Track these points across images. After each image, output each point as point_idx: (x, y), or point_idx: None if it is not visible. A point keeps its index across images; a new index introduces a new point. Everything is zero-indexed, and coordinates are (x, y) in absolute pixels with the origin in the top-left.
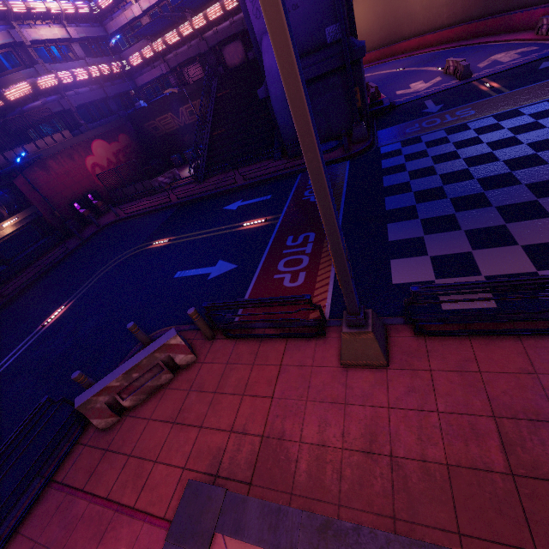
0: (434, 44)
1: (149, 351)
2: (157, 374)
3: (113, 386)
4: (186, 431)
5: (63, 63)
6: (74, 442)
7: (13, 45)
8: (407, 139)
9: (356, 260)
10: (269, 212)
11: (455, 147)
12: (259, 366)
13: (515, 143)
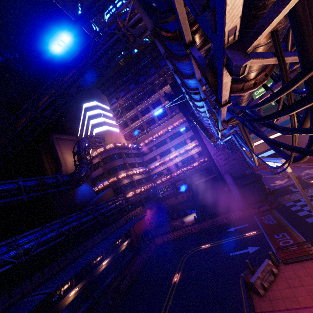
0: None
1: (264, 265)
2: (269, 275)
3: (259, 276)
4: (298, 288)
5: (141, 185)
6: (252, 301)
7: (131, 182)
8: (294, 200)
9: (312, 238)
10: (254, 229)
11: None
12: (307, 268)
13: None
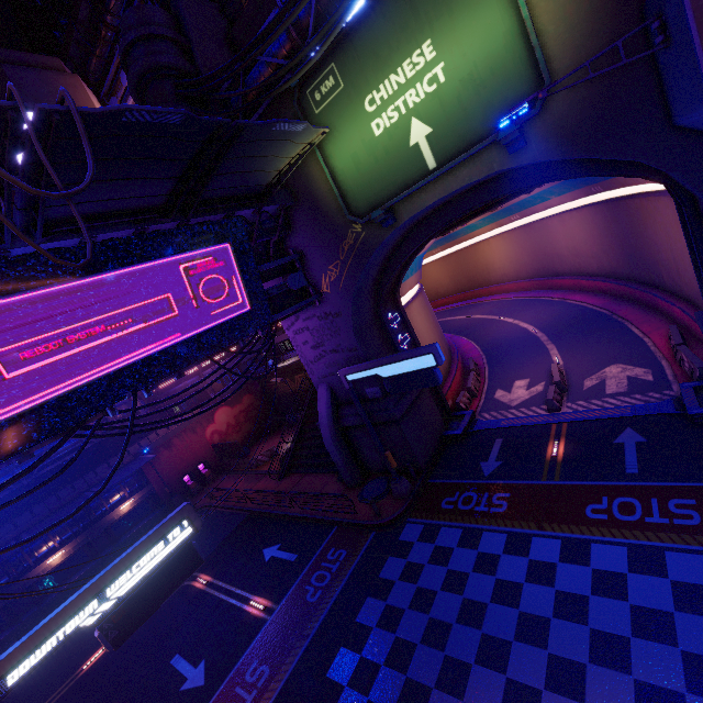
0: (590, 289)
1: None
2: None
3: None
4: None
5: None
6: None
7: None
8: (431, 524)
9: None
10: (276, 592)
11: (442, 581)
12: None
13: (477, 623)
